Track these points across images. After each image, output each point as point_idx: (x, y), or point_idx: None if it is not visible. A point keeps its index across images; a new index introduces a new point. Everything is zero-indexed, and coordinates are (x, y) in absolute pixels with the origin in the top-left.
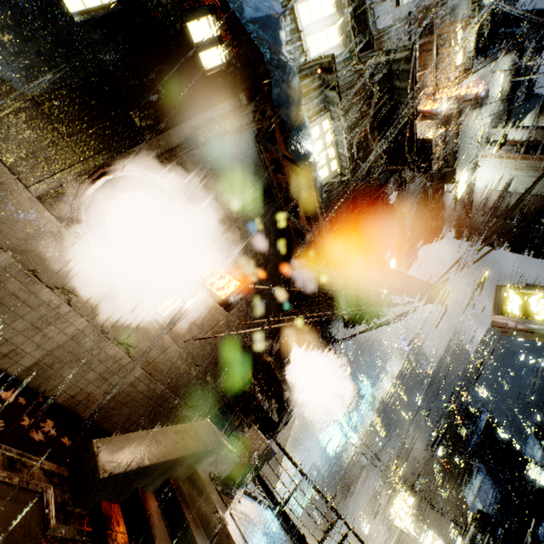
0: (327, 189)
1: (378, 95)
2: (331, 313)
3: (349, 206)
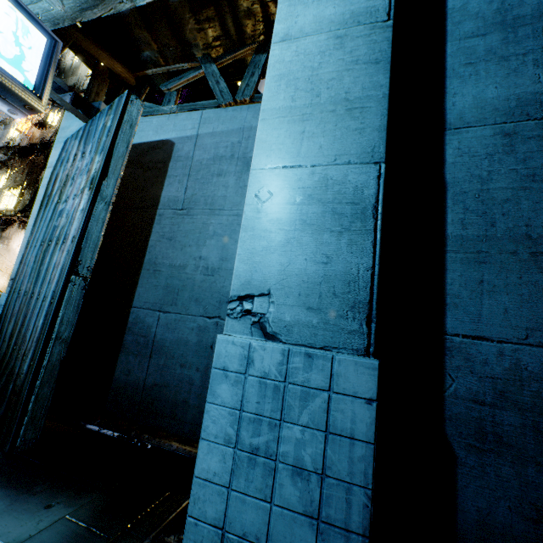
0: (19, 200)
1: (21, 157)
2: (25, 224)
3: (36, 187)
